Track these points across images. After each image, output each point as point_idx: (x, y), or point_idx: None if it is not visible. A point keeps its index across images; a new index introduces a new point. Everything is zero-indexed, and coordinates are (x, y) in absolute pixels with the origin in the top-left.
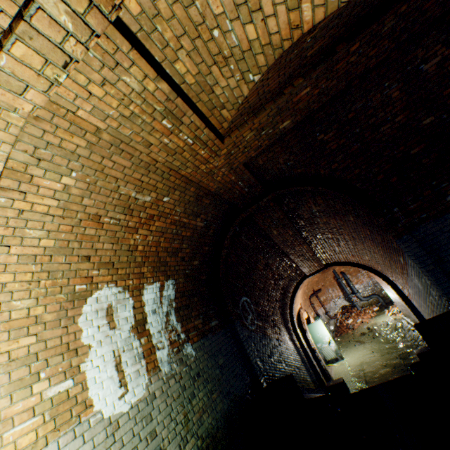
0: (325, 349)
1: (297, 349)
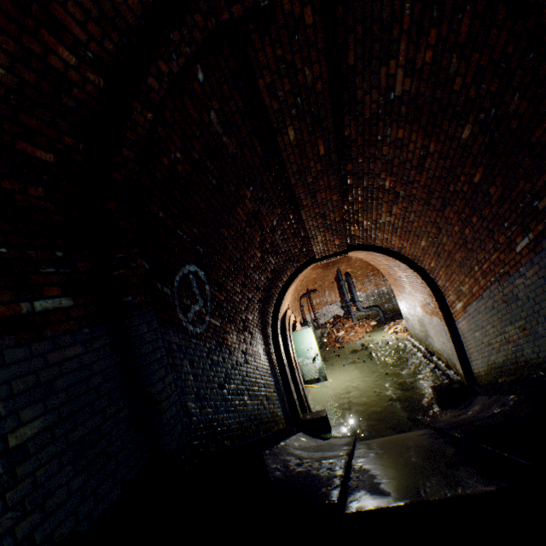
0: (306, 366)
1: (272, 368)
